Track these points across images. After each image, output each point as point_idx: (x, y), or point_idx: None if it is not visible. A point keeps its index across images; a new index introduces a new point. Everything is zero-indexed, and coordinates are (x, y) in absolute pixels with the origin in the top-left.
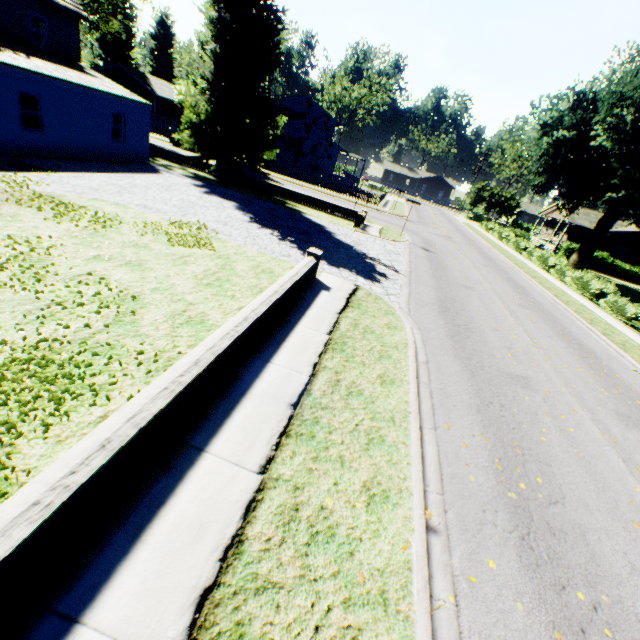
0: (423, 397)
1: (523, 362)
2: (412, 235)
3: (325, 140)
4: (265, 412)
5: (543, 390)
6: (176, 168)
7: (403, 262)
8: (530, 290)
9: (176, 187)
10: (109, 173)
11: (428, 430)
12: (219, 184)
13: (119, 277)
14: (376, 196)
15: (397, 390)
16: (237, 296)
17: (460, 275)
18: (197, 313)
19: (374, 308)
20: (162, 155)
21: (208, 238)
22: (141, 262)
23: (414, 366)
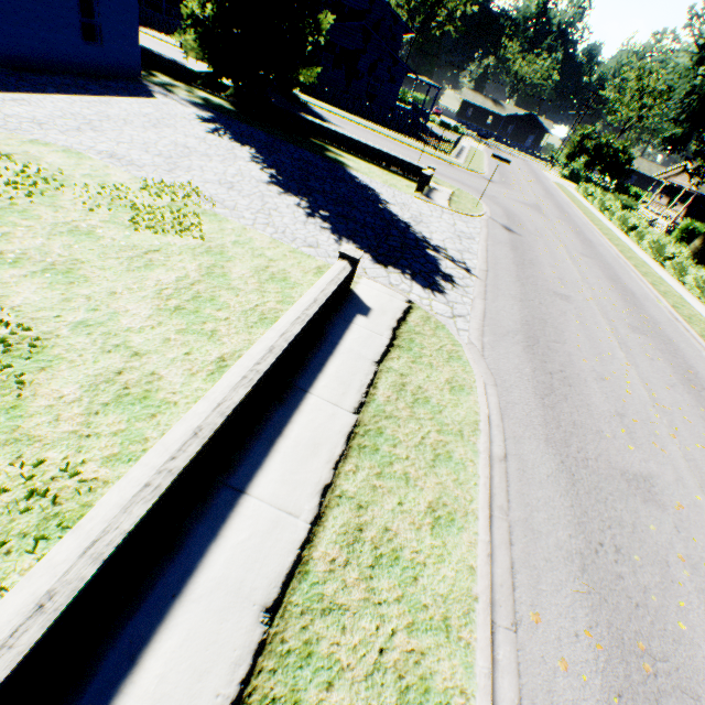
0: (497, 544)
1: (642, 444)
2: (491, 204)
3: (388, 54)
4: (211, 641)
5: (673, 504)
6: (179, 89)
7: (478, 253)
8: (641, 297)
9: (171, 121)
10: (73, 95)
11: (504, 632)
12: (236, 117)
13: (21, 300)
14: (449, 142)
15: (457, 540)
16: (220, 332)
17: (552, 274)
18: (141, 375)
19: (432, 348)
20: (162, 67)
21: (197, 214)
22: (72, 265)
23: (486, 475)
